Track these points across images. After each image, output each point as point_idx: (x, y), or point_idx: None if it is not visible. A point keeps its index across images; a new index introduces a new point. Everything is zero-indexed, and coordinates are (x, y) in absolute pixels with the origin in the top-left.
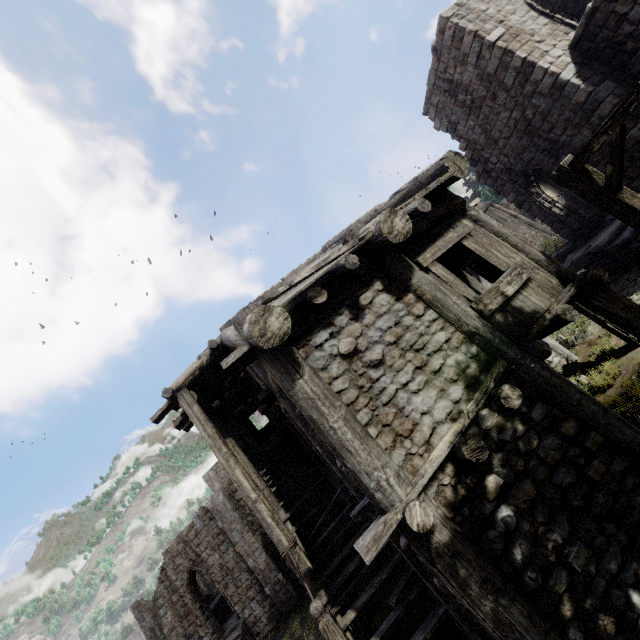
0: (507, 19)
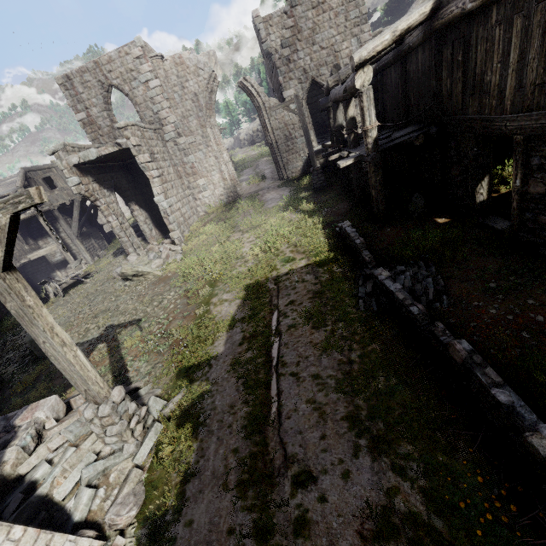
0: (91, 109)
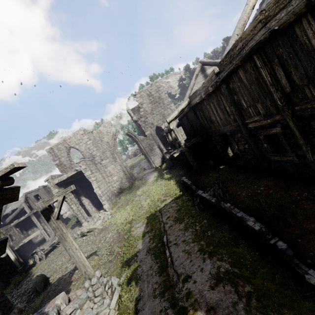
0: (61, 158)
